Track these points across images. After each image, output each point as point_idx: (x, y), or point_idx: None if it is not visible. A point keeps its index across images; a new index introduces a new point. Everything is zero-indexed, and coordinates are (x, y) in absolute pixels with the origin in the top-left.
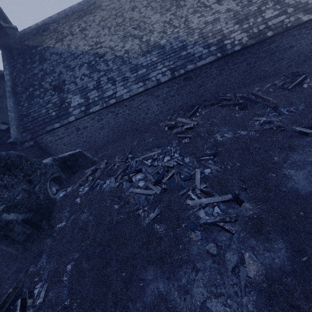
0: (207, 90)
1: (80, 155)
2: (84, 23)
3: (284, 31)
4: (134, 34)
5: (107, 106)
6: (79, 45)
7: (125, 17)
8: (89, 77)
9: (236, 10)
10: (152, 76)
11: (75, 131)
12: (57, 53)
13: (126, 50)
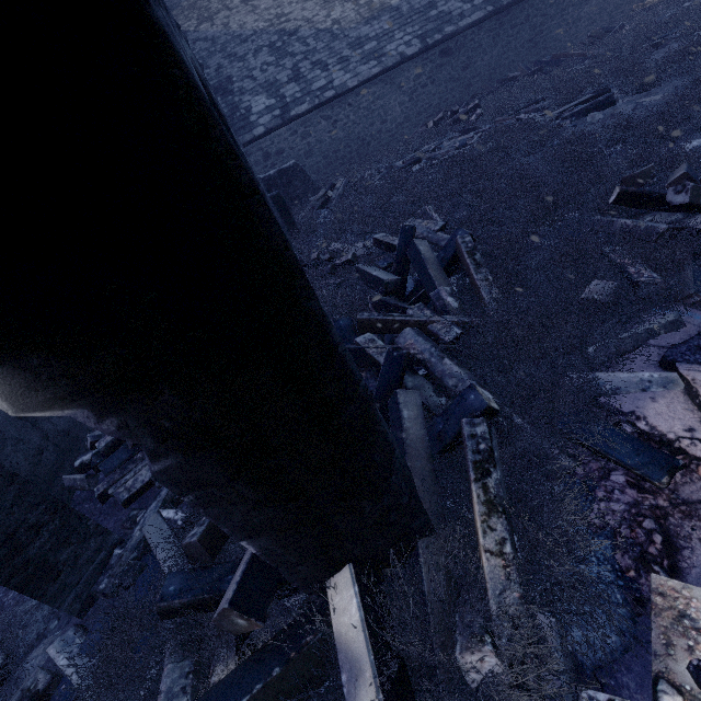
0: (476, 75)
1: (296, 172)
2: None
3: None
4: None
5: (322, 102)
6: (246, 23)
7: None
8: (277, 65)
9: None
10: (390, 50)
11: (262, 161)
12: (206, 39)
13: (334, 20)
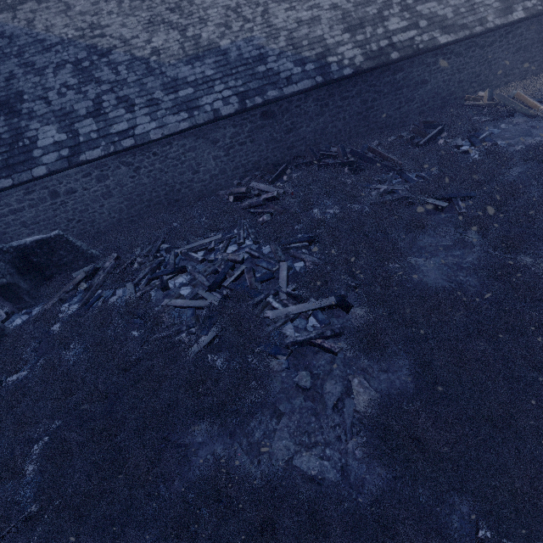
0: (300, 139)
1: (60, 242)
2: None
3: (414, 56)
4: (170, 21)
5: (118, 150)
6: (54, 25)
7: None
8: (78, 91)
9: (346, 9)
10: (206, 103)
11: (49, 199)
12: (3, 35)
13: (154, 48)
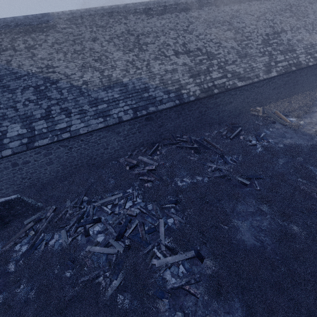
0: (166, 130)
1: (18, 202)
2: (32, 40)
3: (226, 91)
4: (94, 66)
5: (59, 140)
6: (24, 64)
7: (84, 46)
8: (36, 103)
9: (190, 66)
10: (114, 113)
11: (11, 167)
12: None
13: (84, 81)
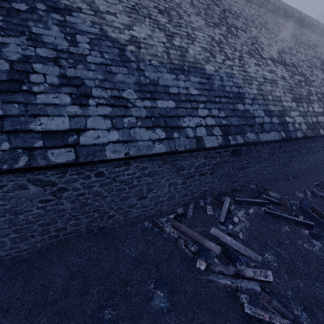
0: (244, 175)
1: None
2: None
3: None
4: (157, 20)
5: (35, 166)
6: None
7: None
8: None
9: (290, 84)
10: (188, 126)
11: None
12: None
13: (133, 37)
